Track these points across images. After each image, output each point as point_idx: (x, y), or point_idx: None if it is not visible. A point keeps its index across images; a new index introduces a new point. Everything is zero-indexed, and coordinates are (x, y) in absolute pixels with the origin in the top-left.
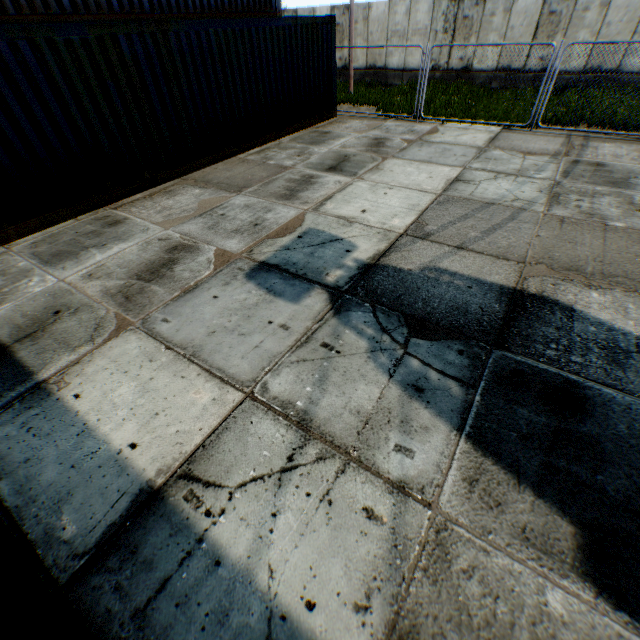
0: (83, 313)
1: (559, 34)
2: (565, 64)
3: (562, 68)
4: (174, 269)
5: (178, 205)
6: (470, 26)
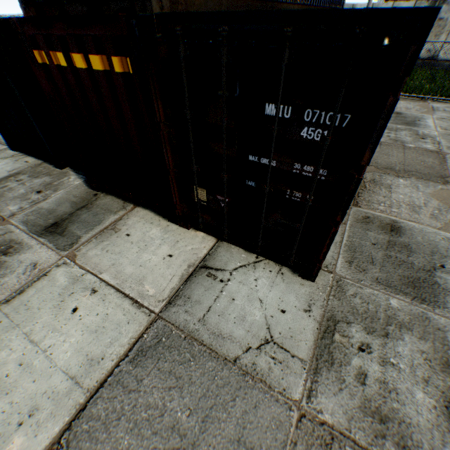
0: None
1: None
2: None
3: None
4: None
5: (417, 201)
6: (442, 26)
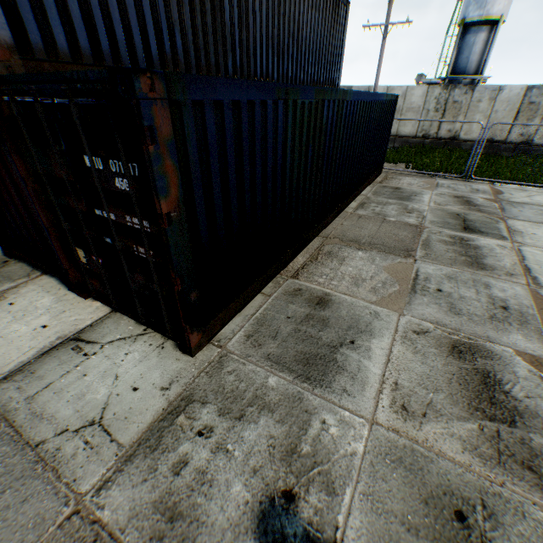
0: (507, 517)
1: (537, 117)
2: (541, 139)
3: (539, 142)
4: (512, 394)
5: (365, 274)
6: (458, 107)
